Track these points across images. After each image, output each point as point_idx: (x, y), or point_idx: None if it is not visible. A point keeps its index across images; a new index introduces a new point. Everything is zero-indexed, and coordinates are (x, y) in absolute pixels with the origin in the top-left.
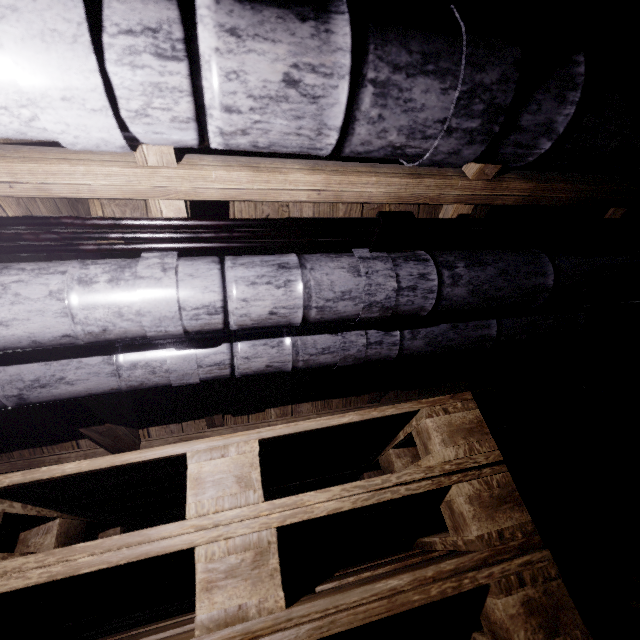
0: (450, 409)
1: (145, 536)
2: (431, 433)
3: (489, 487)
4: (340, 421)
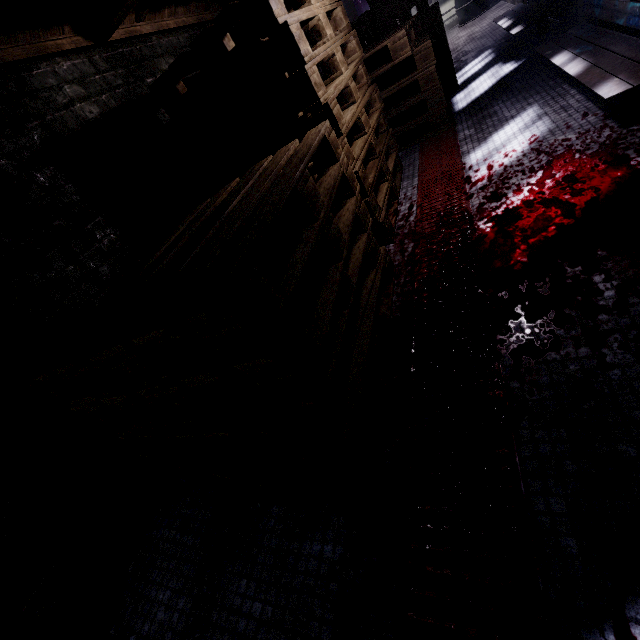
0: None
1: (310, 9)
2: None
3: (343, 10)
4: None
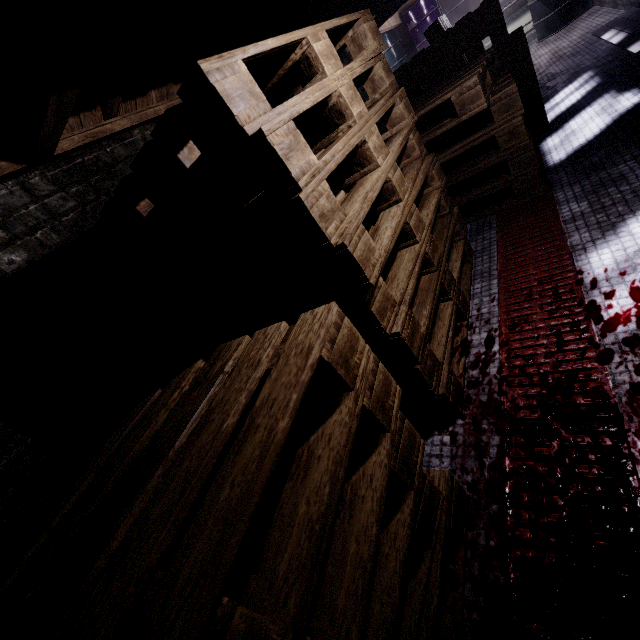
0: (368, 19)
1: (323, 85)
2: (368, 33)
3: (384, 65)
4: (343, 22)
